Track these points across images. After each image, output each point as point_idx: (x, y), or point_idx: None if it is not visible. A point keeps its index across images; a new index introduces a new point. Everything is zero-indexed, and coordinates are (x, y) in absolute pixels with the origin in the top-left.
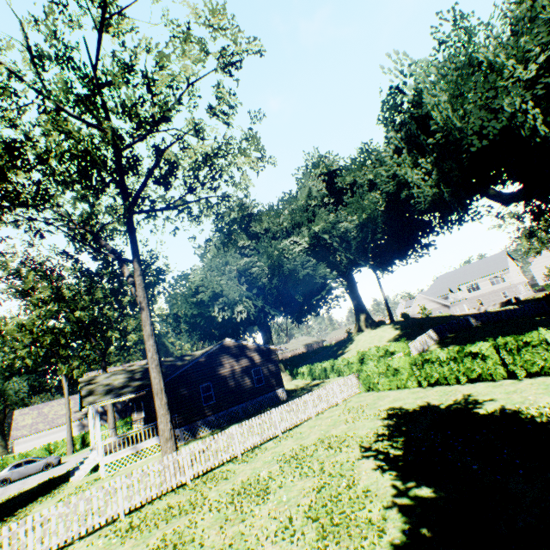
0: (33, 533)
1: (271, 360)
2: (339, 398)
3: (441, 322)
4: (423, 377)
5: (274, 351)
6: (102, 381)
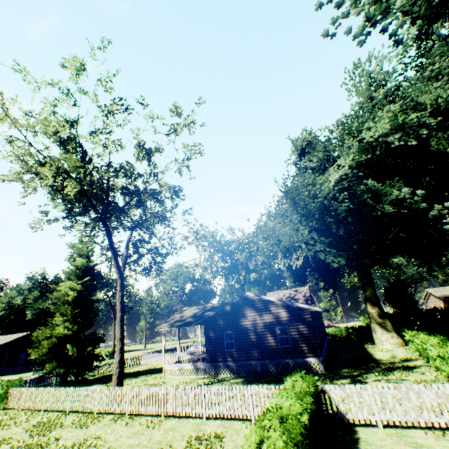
0: (94, 393)
1: (303, 320)
2: (252, 412)
3: None
4: None
5: (308, 309)
6: (184, 313)
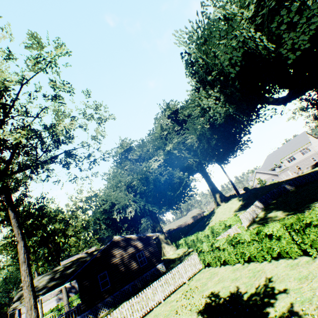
0: None
1: (151, 244)
2: (185, 277)
3: (268, 190)
4: (239, 255)
5: (152, 236)
6: None
